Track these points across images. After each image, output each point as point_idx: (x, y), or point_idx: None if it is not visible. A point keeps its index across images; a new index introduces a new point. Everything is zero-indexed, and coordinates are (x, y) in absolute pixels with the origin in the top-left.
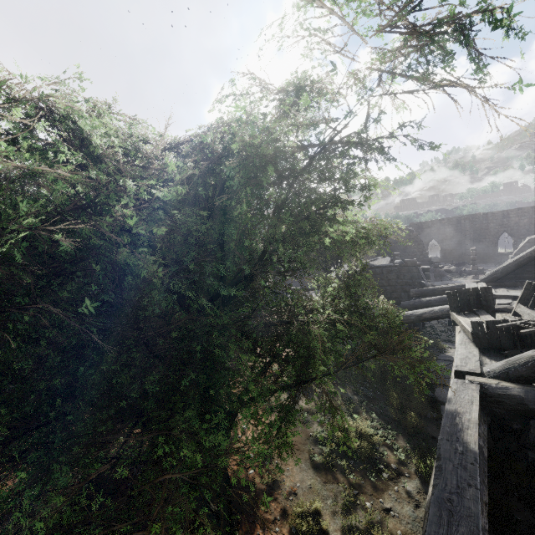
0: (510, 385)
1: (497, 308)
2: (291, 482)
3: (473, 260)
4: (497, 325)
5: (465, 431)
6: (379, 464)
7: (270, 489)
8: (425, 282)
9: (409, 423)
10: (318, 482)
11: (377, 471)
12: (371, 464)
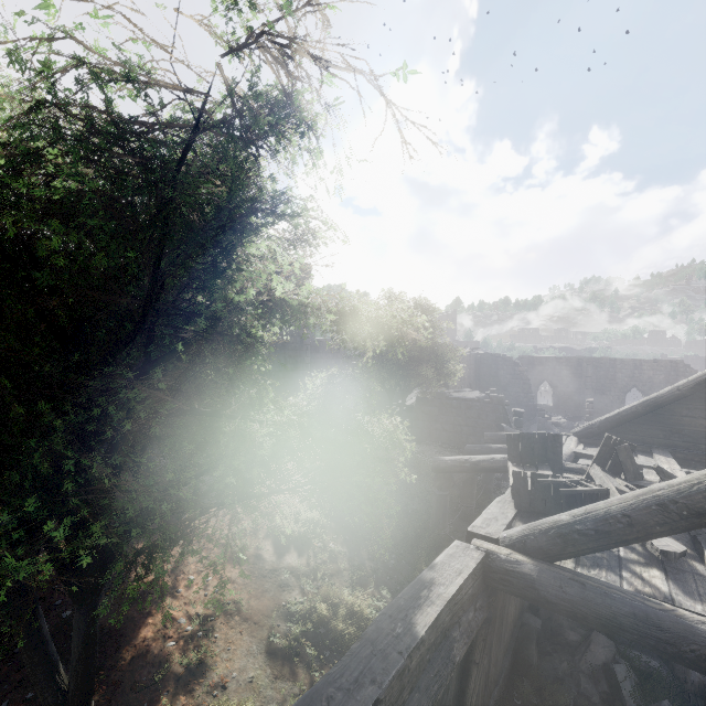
0: (523, 559)
1: (572, 467)
2: (225, 669)
3: (588, 415)
4: (539, 479)
5: (422, 608)
6: None
7: (189, 674)
8: (504, 426)
9: None
10: (265, 675)
11: None
12: None
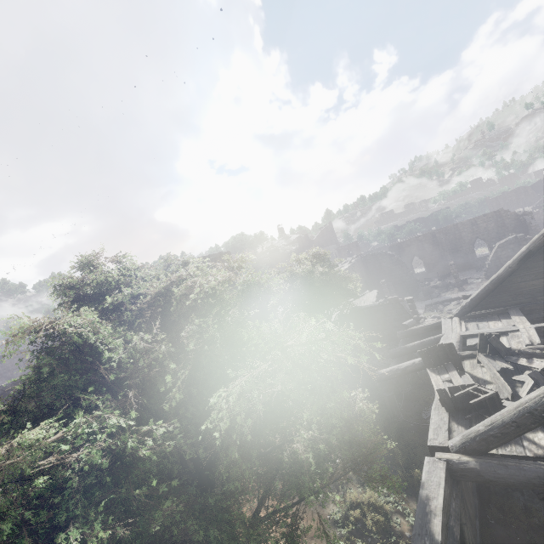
0: (468, 459)
1: (465, 354)
2: None
3: (454, 273)
4: (455, 394)
5: (432, 521)
6: (395, 535)
7: None
8: (407, 323)
9: (415, 482)
10: None
11: (393, 543)
12: (387, 538)
